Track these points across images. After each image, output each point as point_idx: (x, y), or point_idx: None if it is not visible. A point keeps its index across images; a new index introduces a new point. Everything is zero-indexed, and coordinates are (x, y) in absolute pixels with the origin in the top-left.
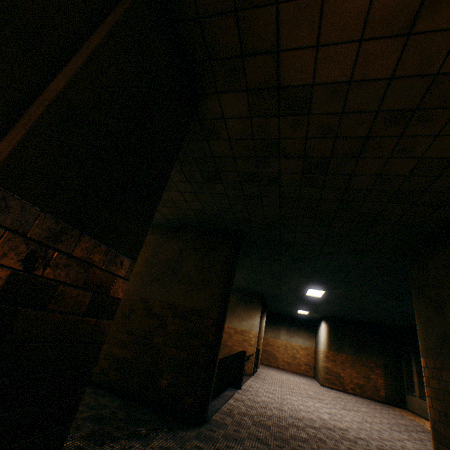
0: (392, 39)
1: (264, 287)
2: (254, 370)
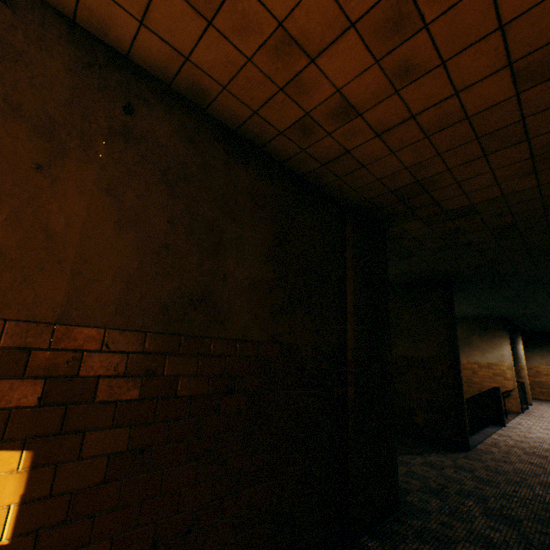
0: (522, 177)
1: (502, 311)
2: (523, 407)
